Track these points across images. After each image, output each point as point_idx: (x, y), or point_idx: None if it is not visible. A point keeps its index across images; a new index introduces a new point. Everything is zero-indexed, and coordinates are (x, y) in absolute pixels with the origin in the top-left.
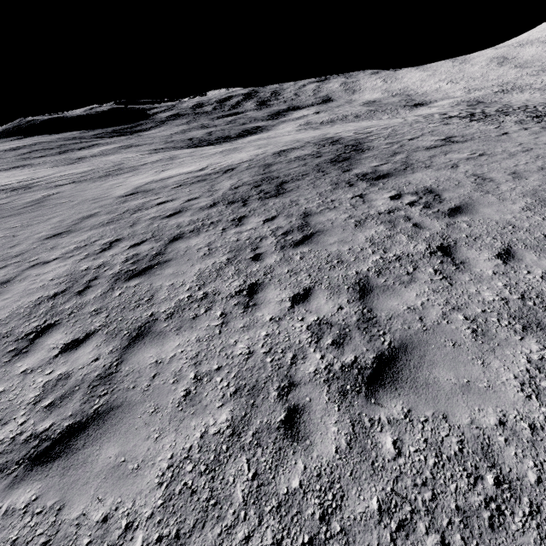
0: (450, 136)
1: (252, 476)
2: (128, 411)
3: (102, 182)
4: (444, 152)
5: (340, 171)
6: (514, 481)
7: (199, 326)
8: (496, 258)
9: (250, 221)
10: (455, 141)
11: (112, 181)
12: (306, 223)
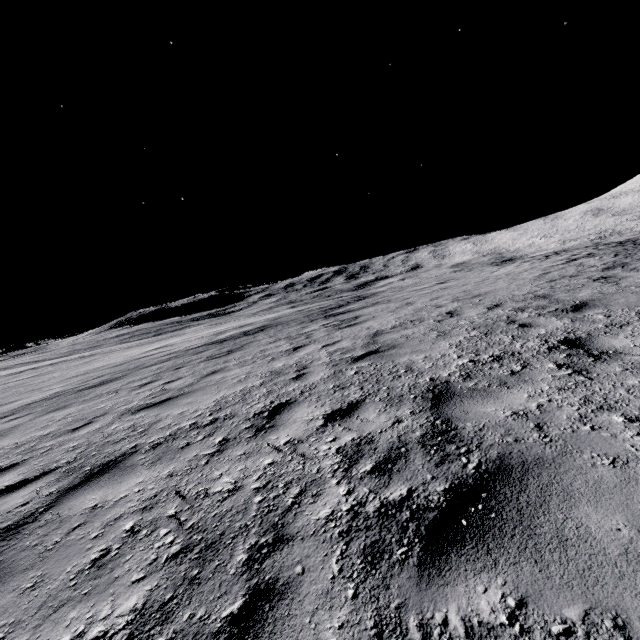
0: (448, 280)
1: (33, 445)
2: (7, 435)
3: (147, 345)
4: (419, 291)
5: (320, 314)
6: (150, 429)
7: (93, 401)
8: (322, 346)
9: (207, 351)
10: (445, 282)
11: (155, 343)
12: (241, 346)
